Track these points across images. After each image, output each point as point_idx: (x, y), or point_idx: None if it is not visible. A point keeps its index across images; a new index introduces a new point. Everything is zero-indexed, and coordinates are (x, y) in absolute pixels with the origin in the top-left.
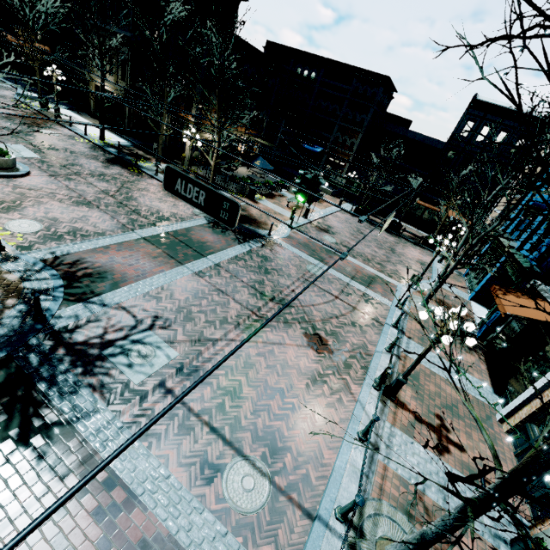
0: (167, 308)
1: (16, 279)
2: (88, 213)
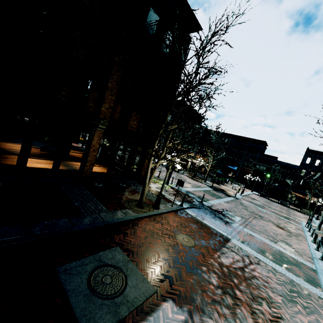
0: (226, 208)
1: (186, 194)
2: None
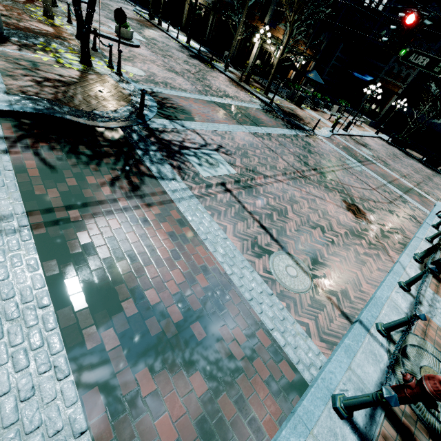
0: (228, 144)
1: (127, 94)
2: (176, 77)
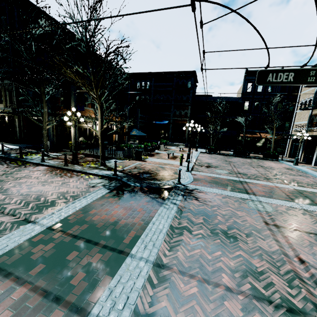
0: None
1: None
2: None
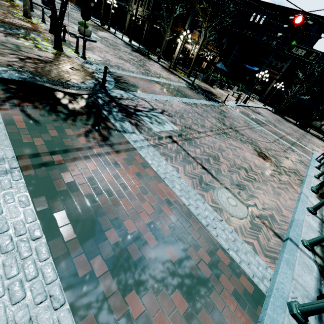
0: (169, 109)
1: (91, 72)
2: (125, 63)
